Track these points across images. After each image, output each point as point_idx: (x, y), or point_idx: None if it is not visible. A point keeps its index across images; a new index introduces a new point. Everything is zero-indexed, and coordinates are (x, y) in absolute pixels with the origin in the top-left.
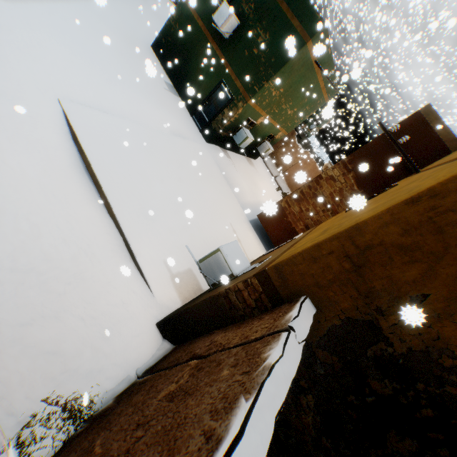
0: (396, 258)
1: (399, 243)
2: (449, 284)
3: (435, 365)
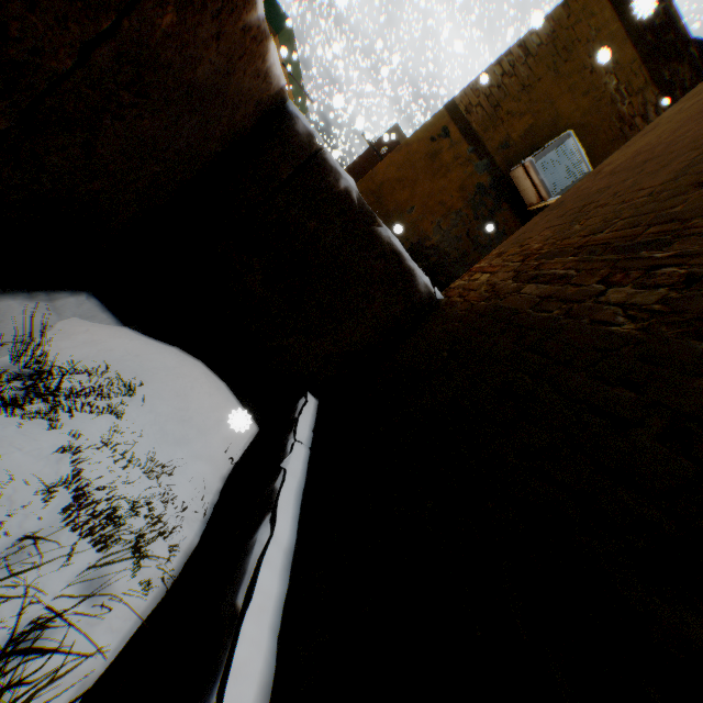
0: (397, 188)
1: (397, 177)
2: (422, 197)
3: (425, 248)
